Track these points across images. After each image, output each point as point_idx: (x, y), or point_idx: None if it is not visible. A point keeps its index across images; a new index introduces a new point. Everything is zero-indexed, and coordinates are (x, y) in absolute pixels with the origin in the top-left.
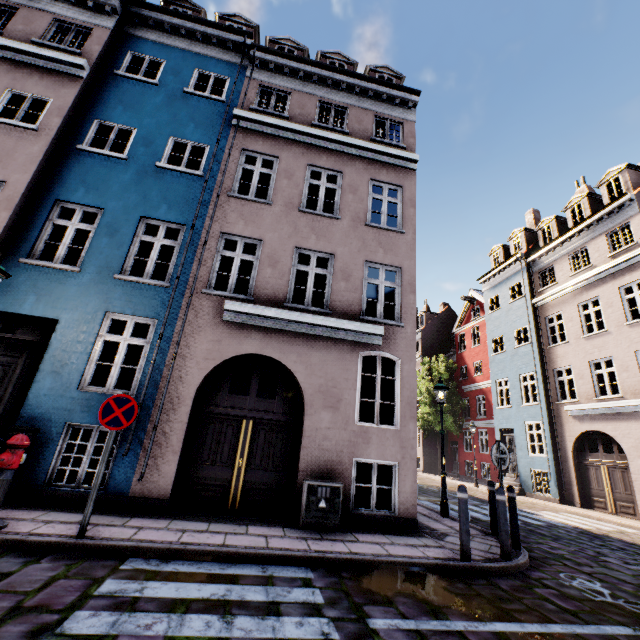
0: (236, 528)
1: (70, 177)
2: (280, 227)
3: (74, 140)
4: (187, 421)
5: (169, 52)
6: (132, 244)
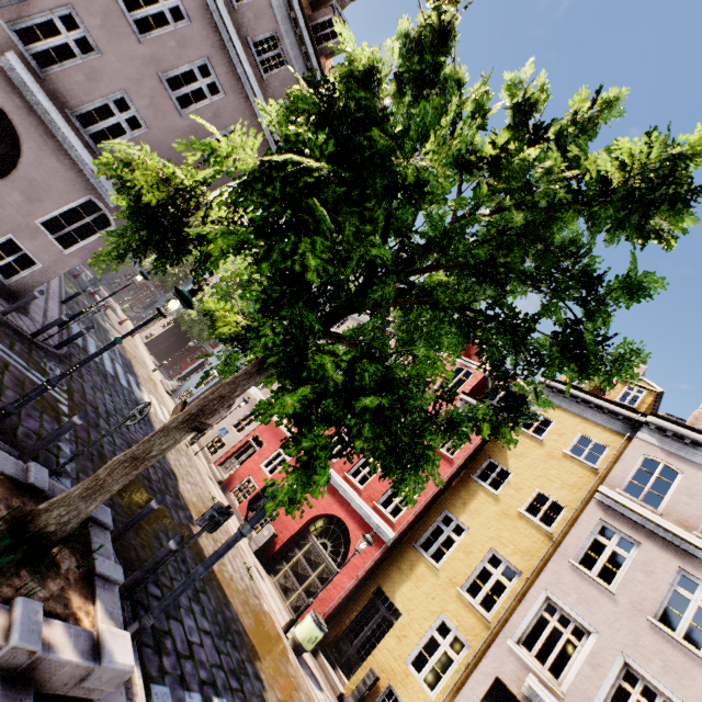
0: None
1: None
2: (129, 65)
3: None
4: None
5: None
6: None
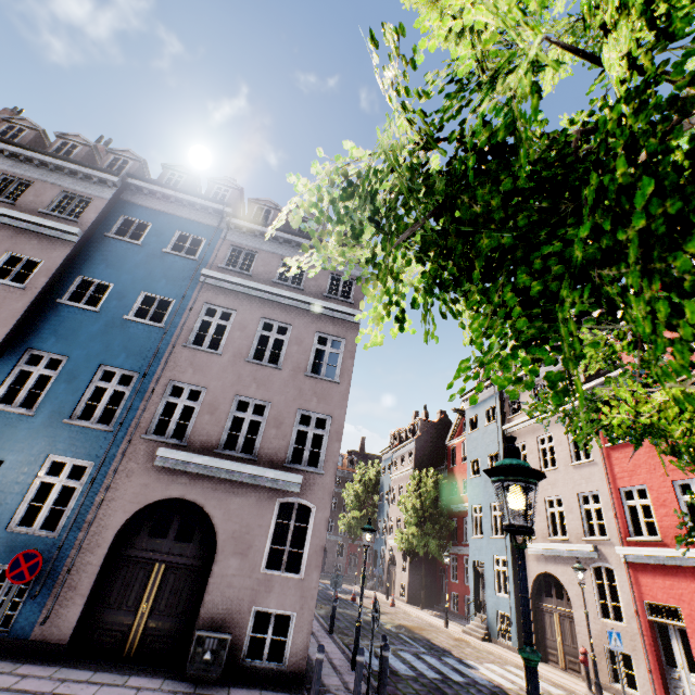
0: (117, 678)
1: (45, 327)
2: (225, 376)
3: (56, 294)
4: (101, 564)
5: (157, 216)
6: (87, 389)
